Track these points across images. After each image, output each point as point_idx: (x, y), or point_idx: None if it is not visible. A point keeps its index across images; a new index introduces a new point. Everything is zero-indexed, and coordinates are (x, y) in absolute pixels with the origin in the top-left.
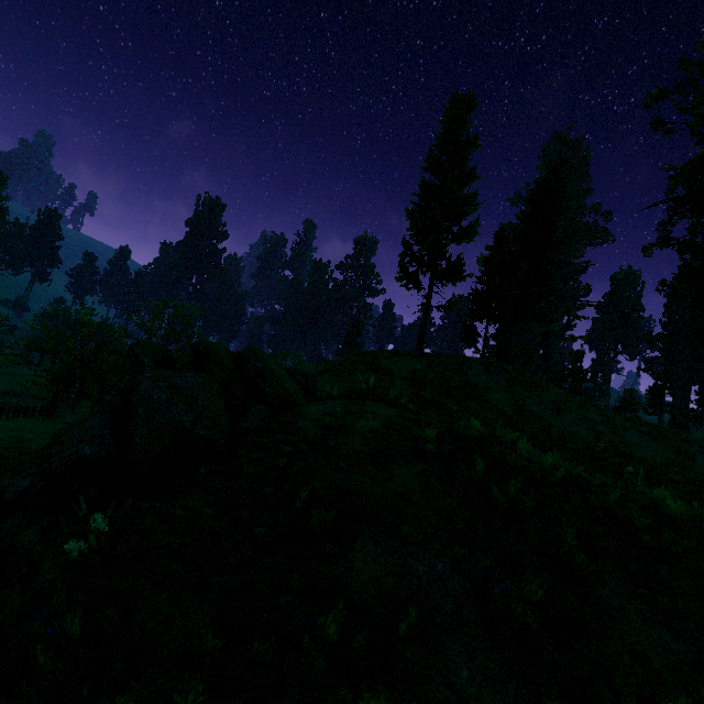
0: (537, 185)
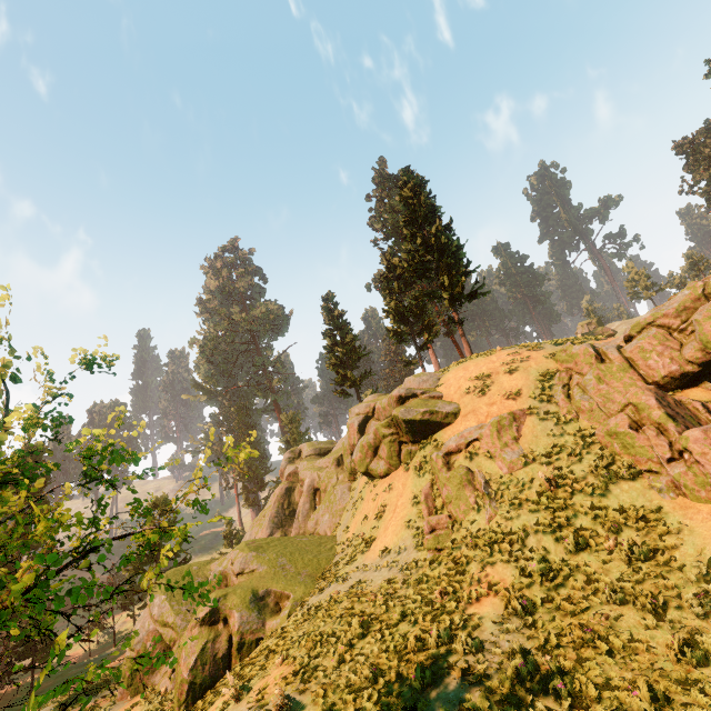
0: (387, 256)
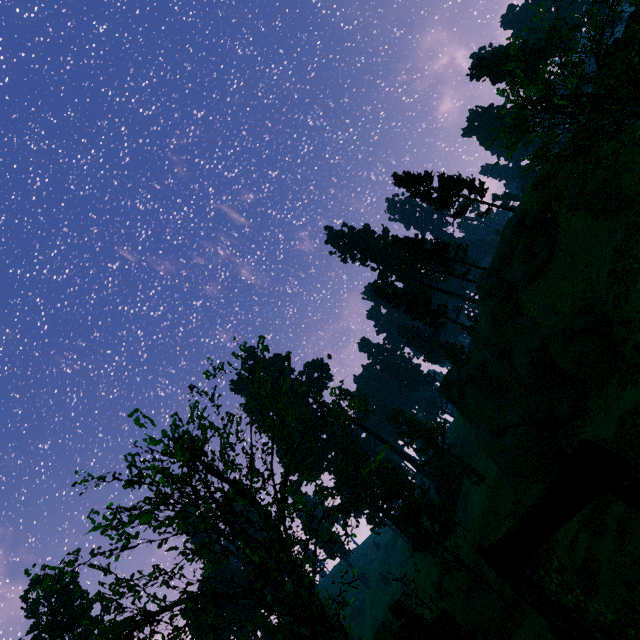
0: (398, 239)
